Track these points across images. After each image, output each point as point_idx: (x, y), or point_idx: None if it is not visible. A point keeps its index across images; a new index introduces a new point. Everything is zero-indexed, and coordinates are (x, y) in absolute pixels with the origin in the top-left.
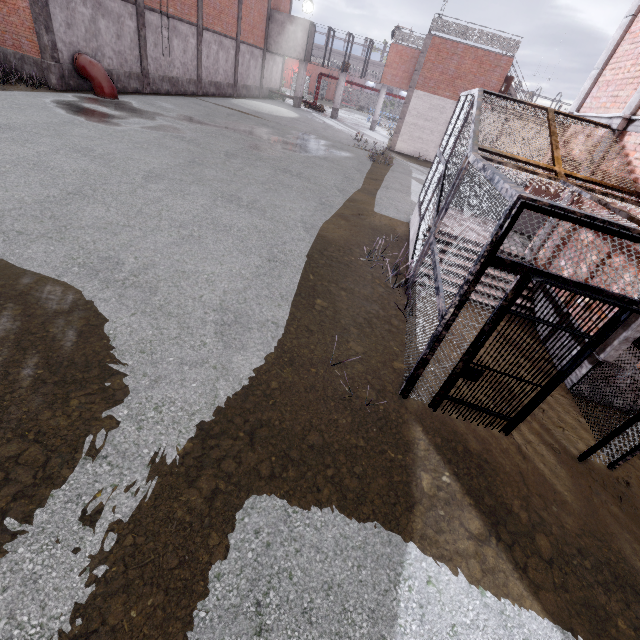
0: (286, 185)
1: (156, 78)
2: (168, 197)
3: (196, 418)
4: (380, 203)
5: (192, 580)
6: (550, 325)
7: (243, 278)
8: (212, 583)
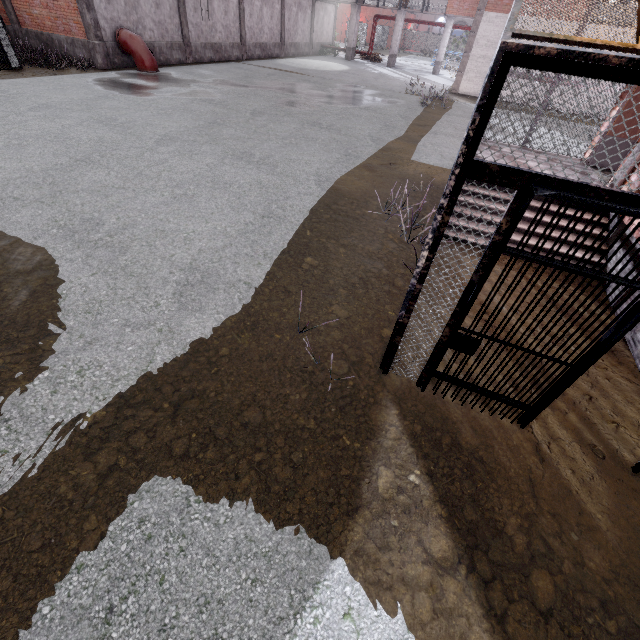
0: (310, 138)
1: (198, 46)
2: (174, 158)
3: (120, 384)
4: (421, 150)
5: (49, 568)
6: (573, 269)
7: (226, 236)
8: (70, 575)
